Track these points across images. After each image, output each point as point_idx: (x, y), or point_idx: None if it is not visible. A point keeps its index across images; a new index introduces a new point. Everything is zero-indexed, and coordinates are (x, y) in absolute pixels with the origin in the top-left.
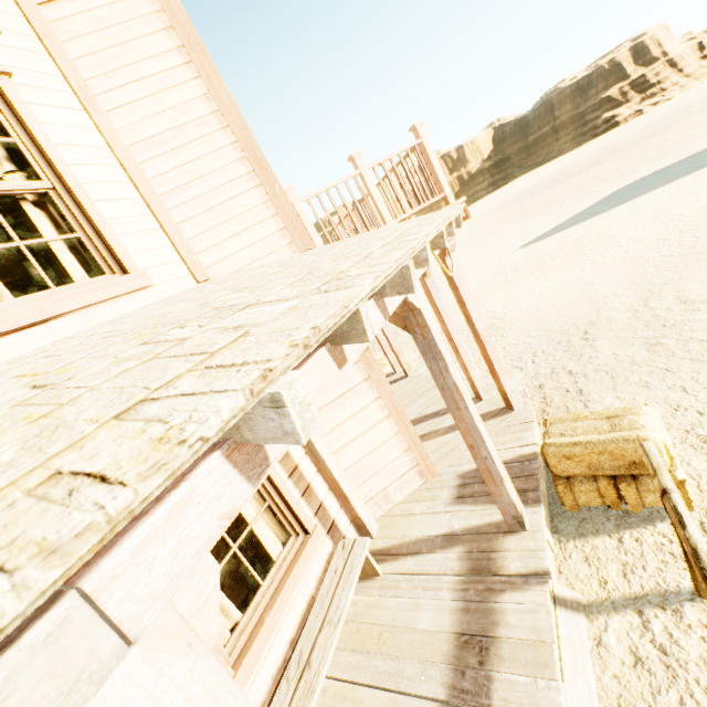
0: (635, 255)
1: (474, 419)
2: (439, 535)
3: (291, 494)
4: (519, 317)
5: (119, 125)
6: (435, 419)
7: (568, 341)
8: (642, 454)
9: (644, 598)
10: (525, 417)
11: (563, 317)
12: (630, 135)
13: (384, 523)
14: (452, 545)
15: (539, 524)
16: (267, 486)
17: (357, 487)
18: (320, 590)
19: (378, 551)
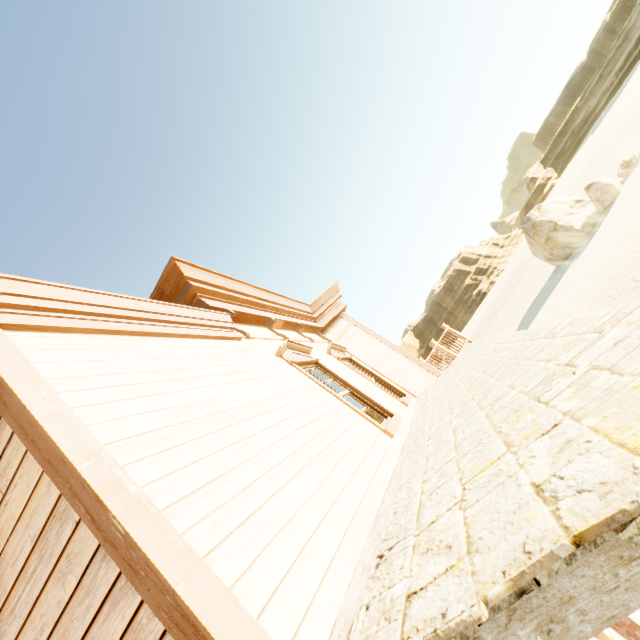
0: None
1: None
2: None
3: None
4: None
5: (367, 362)
6: None
7: None
8: None
9: None
10: None
11: None
12: (499, 294)
13: None
14: None
15: None
16: None
17: None
18: None
19: None
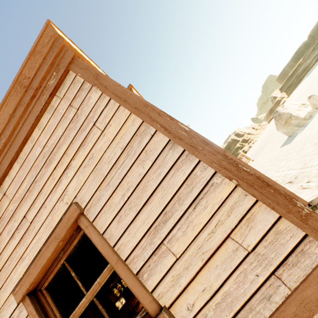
0: None
1: None
2: None
3: None
4: None
5: None
6: None
7: None
8: None
9: None
10: None
11: None
12: (254, 152)
13: None
14: None
15: None
16: None
17: None
18: None
19: None
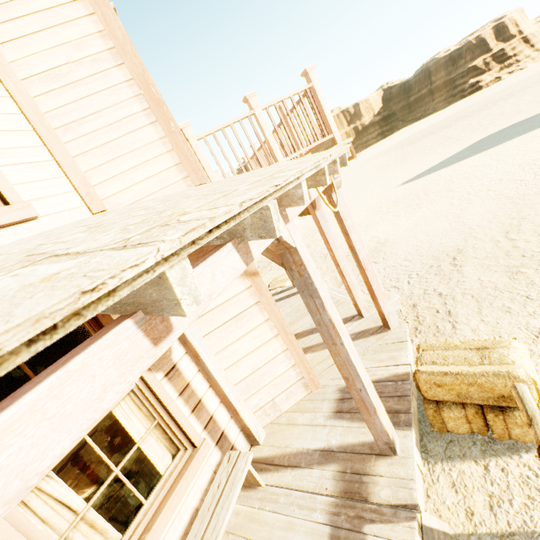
0: (497, 193)
1: (349, 354)
2: (317, 449)
3: (179, 412)
4: (398, 243)
5: (12, 58)
6: None
7: (439, 266)
8: (515, 397)
9: (511, 537)
10: (400, 336)
11: (435, 244)
12: (490, 96)
13: (271, 430)
14: (328, 462)
15: (410, 449)
16: (156, 406)
17: (247, 398)
18: (203, 505)
19: (263, 459)
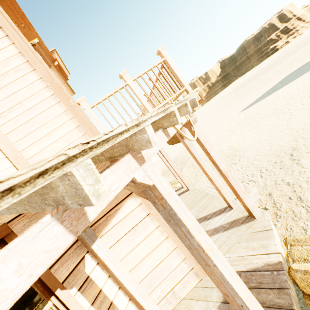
0: (309, 105)
1: (224, 274)
2: None
3: None
4: (247, 148)
5: None
6: (205, 222)
7: (281, 162)
8: None
9: None
10: (265, 225)
11: (274, 146)
12: (285, 52)
13: None
14: None
15: None
16: None
17: (151, 291)
18: None
19: None
